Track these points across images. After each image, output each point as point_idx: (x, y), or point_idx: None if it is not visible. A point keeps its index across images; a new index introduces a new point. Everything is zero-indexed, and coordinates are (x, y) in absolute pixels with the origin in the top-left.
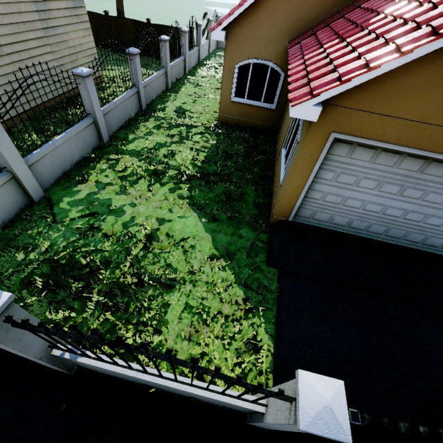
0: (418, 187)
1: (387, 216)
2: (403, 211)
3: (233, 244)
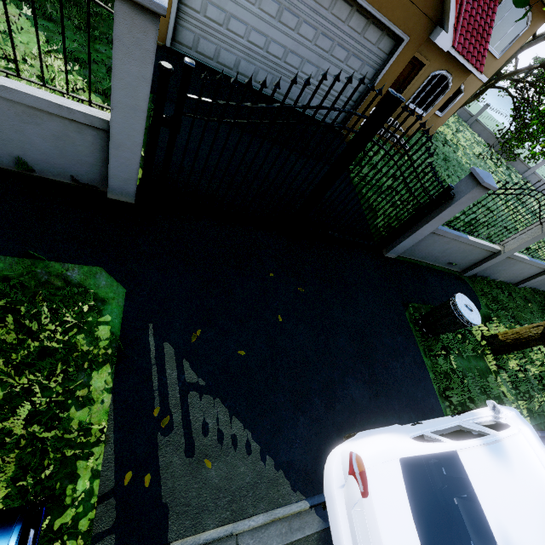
0: (293, 10)
1: (271, 56)
2: (283, 50)
3: (85, 54)
